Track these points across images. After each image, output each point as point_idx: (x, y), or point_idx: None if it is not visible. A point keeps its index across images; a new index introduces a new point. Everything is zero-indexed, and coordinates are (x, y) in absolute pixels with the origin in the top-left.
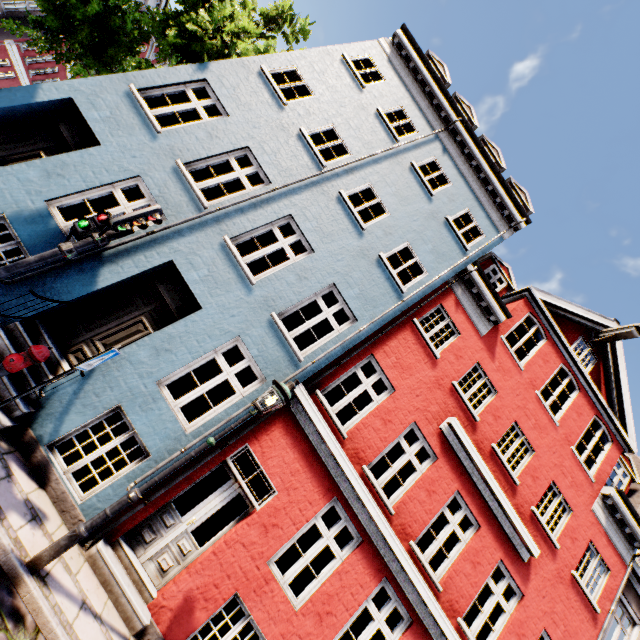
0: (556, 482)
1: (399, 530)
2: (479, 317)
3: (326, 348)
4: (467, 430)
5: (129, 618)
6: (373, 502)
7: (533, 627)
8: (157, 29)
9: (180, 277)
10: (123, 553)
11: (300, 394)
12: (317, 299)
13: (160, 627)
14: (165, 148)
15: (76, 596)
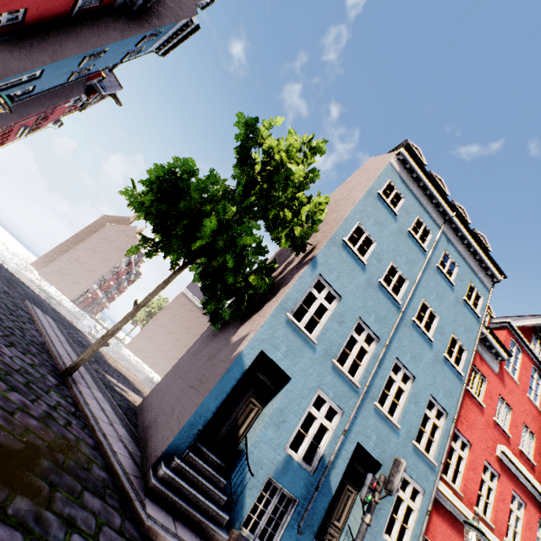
0: None
1: (498, 535)
2: (492, 361)
3: (442, 446)
4: (507, 446)
5: None
6: (489, 531)
7: None
8: (239, 209)
9: (358, 445)
10: None
11: (441, 488)
12: (425, 411)
13: None
14: (322, 353)
15: None
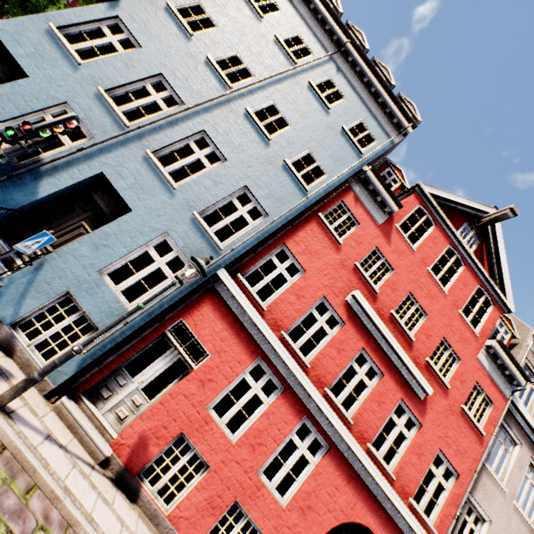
0: (446, 338)
1: (315, 380)
2: (376, 210)
3: (243, 239)
4: (369, 301)
5: (93, 452)
6: (291, 358)
7: (430, 448)
8: None
9: (112, 187)
10: (85, 406)
11: (223, 276)
12: (233, 200)
13: (121, 459)
14: (87, 77)
15: (41, 430)
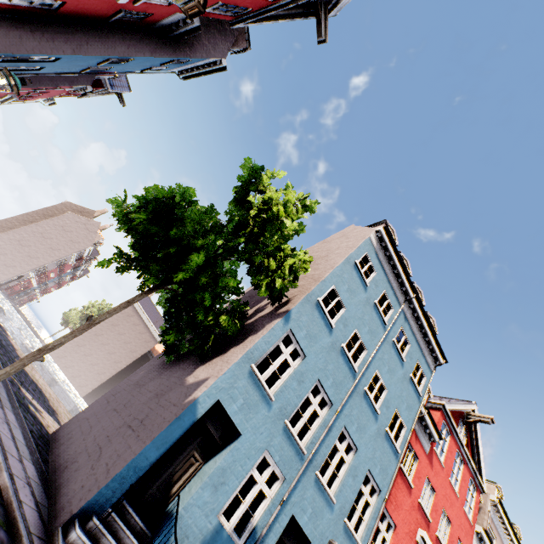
0: (460, 537)
1: None
2: (425, 440)
3: (370, 526)
4: (426, 531)
5: None
6: None
7: None
8: (226, 246)
9: (292, 518)
10: None
11: None
12: (361, 486)
13: None
14: (277, 412)
15: None
